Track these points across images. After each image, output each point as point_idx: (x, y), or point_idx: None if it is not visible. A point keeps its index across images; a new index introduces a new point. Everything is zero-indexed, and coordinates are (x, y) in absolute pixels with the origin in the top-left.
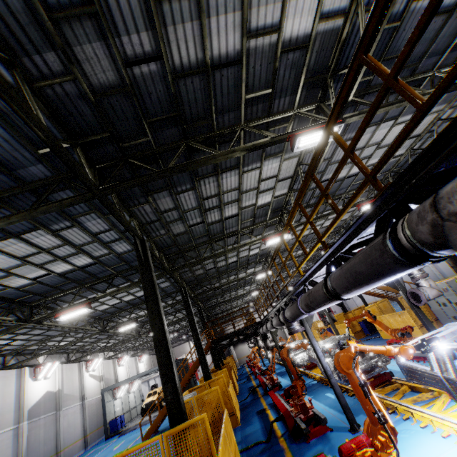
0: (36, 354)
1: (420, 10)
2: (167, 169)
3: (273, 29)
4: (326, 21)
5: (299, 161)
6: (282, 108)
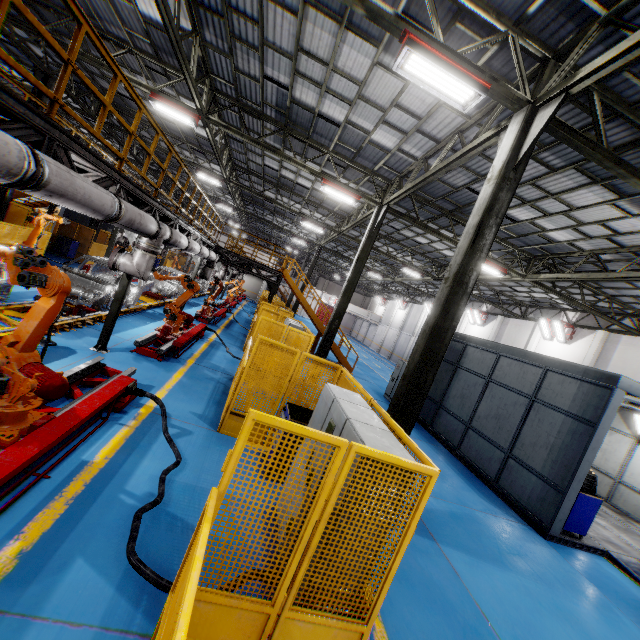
0: None
1: None
2: None
3: None
4: None
5: None
6: None
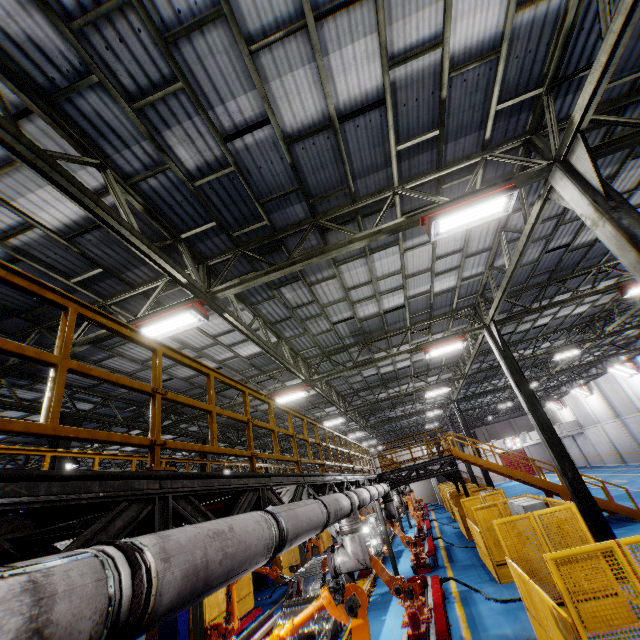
0: None
1: (259, 142)
2: (6, 368)
3: (27, 226)
4: None
5: (251, 314)
6: (148, 276)
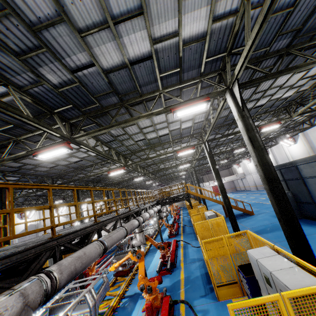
0: (22, 206)
1: (91, 73)
2: None
3: None
4: (4, 98)
5: (95, 140)
6: None
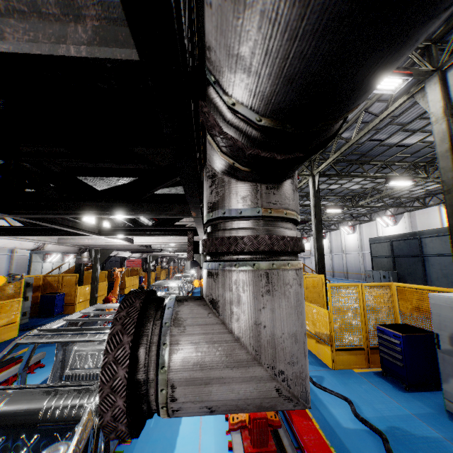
0: None
1: None
2: None
3: None
4: None
5: None
6: None
